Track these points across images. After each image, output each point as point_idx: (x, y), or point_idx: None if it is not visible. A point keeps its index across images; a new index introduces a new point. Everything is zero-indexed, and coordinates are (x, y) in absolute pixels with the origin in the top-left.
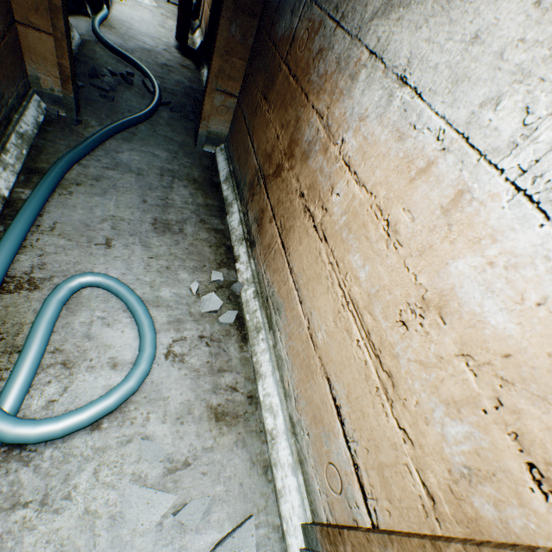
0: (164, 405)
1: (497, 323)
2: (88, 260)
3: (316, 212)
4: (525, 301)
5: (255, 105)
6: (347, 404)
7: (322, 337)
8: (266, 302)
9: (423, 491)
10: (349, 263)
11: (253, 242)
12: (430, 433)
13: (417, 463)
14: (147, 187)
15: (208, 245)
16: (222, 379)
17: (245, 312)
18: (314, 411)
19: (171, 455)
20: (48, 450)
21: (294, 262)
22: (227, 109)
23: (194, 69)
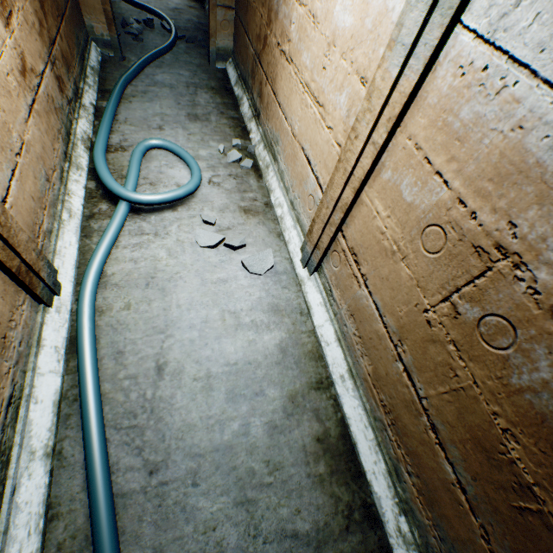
0: (211, 204)
1: (348, 25)
2: (151, 137)
3: (286, 48)
4: (354, 2)
5: (246, 5)
6: (310, 151)
7: (297, 127)
8: (271, 146)
9: (338, 148)
10: (302, 62)
11: (259, 114)
12: (337, 114)
13: (335, 137)
14: (179, 95)
15: (228, 127)
16: (247, 196)
17: (259, 162)
18: (299, 179)
19: (219, 225)
20: (153, 217)
21: (280, 97)
22: (228, 23)
23: (200, 8)
